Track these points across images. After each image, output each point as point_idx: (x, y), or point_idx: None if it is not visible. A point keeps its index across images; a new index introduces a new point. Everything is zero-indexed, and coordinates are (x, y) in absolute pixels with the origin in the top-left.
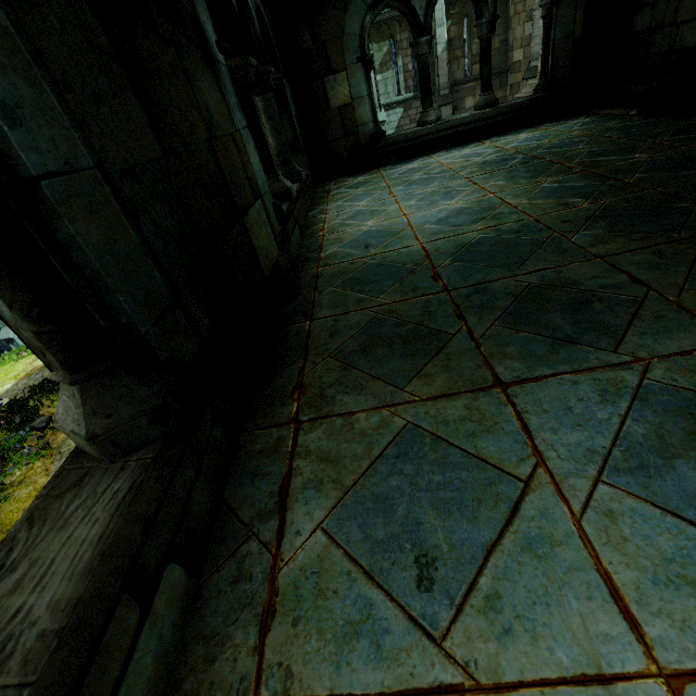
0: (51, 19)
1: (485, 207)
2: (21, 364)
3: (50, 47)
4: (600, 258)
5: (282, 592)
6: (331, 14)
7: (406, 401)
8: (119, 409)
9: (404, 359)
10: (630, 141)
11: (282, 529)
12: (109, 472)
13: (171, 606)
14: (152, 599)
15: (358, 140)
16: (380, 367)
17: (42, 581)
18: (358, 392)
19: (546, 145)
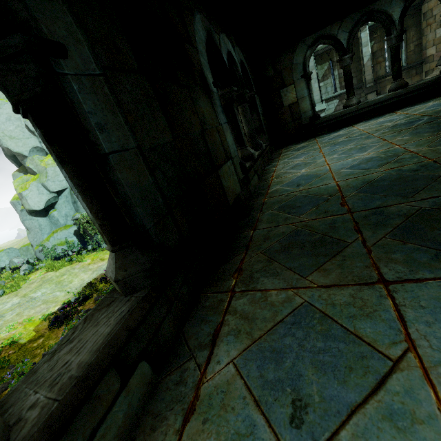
0: (127, 86)
1: (390, 155)
2: None
3: (125, 98)
4: None
5: (201, 398)
6: (285, 56)
7: (306, 286)
8: (130, 267)
9: (309, 257)
10: None
11: (210, 357)
12: (122, 301)
13: (139, 387)
14: (129, 379)
15: (301, 122)
16: (292, 261)
17: (80, 350)
18: (274, 276)
19: None
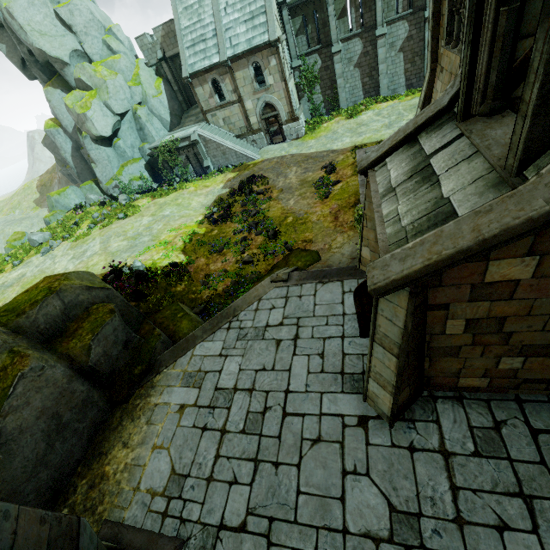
0: None
1: None
2: (219, 178)
3: None
4: None
5: None
6: None
7: None
8: None
9: None
10: None
11: None
12: None
13: None
14: None
15: None
16: None
17: None
18: None
19: None
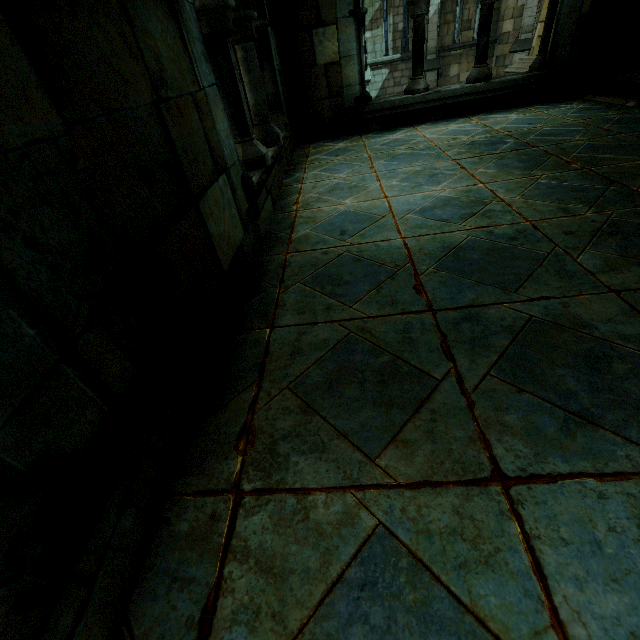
0: None
1: (475, 199)
2: None
3: None
4: (615, 292)
5: None
6: None
7: (377, 484)
8: None
9: (377, 409)
10: (632, 138)
11: None
12: None
13: None
14: None
15: (342, 103)
16: (347, 416)
17: None
18: (318, 454)
19: (539, 130)
